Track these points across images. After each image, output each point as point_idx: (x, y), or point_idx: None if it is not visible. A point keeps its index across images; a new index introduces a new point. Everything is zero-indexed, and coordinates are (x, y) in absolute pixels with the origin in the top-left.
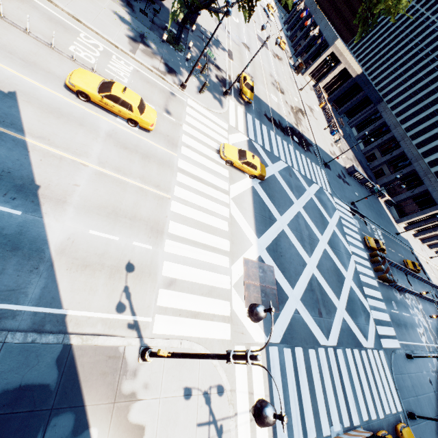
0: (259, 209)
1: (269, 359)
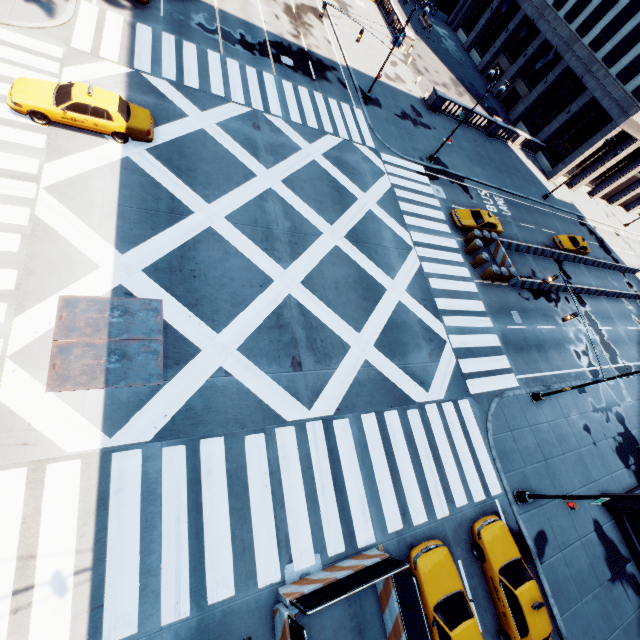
0: (138, 198)
1: (111, 478)
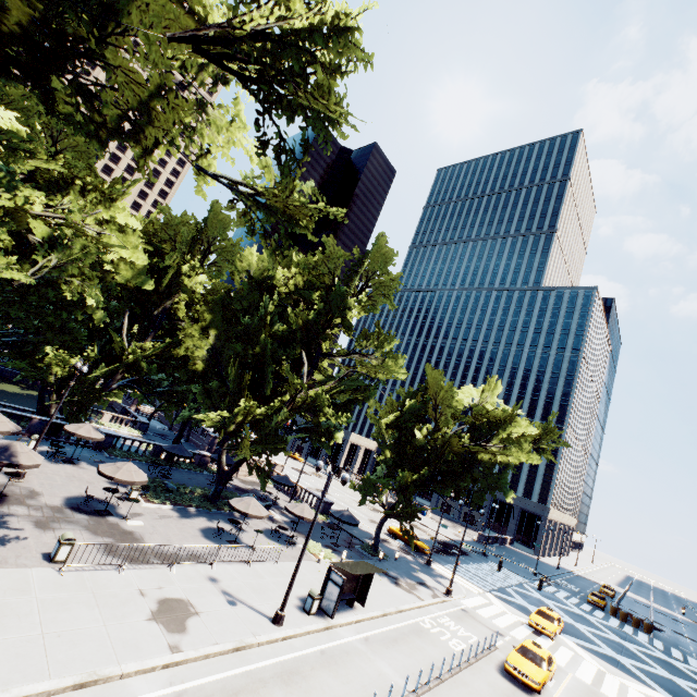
0: (607, 660)
1: None
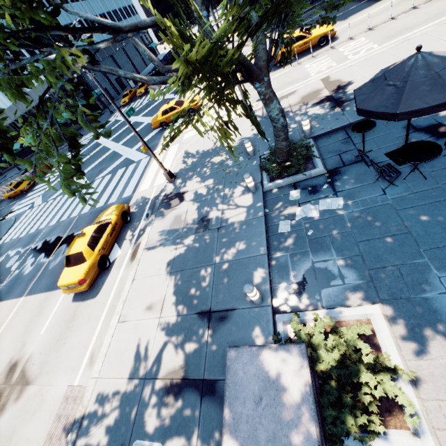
0: None
1: None
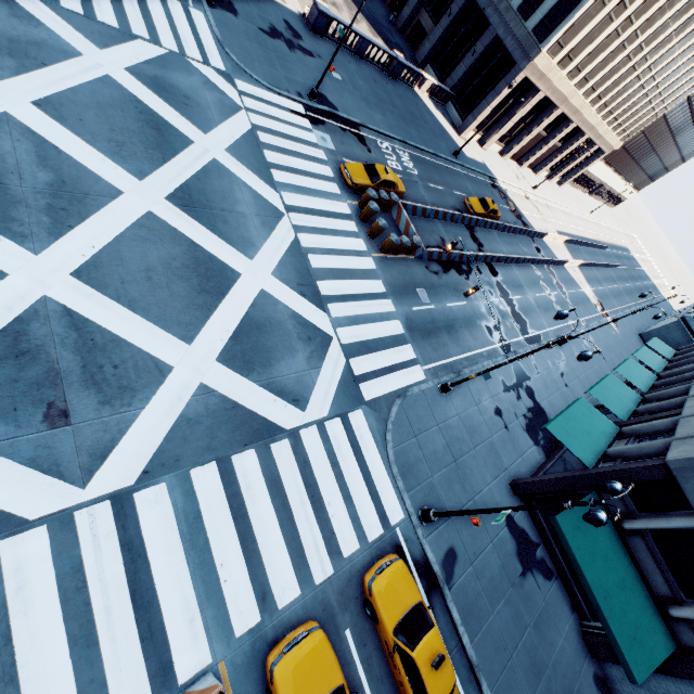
0: None
1: None
